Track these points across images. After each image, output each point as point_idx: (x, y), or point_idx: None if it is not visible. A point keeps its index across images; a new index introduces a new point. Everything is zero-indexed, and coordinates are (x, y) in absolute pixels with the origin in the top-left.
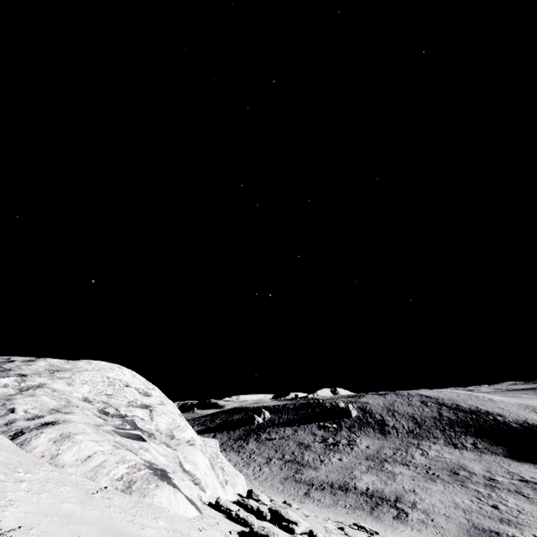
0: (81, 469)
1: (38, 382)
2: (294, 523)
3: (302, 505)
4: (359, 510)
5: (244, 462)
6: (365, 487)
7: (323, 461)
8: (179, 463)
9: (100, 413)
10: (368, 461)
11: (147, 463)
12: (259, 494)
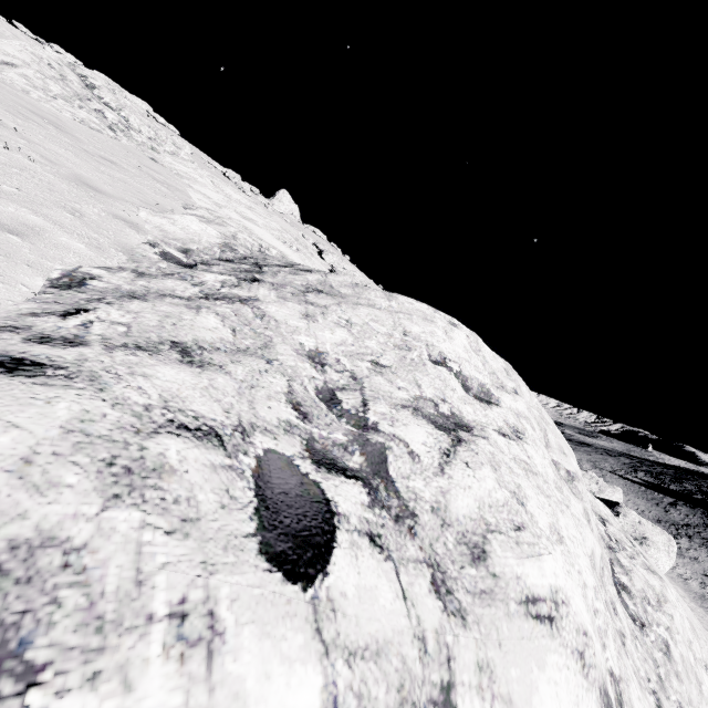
0: None
1: (253, 294)
2: None
3: None
4: None
5: None
6: None
7: None
8: (441, 690)
9: (317, 395)
10: None
11: None
12: None
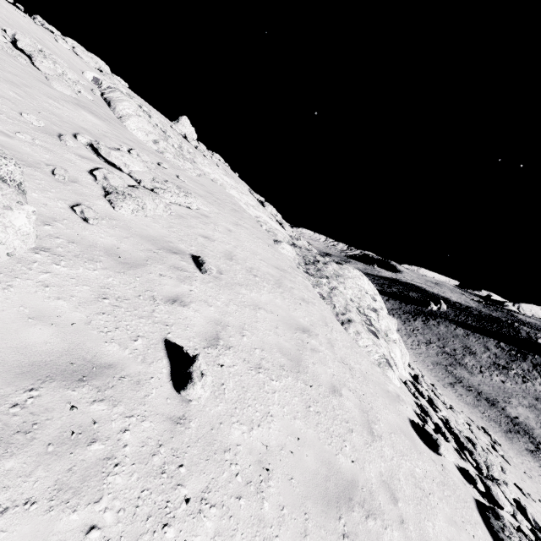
0: (365, 350)
1: (334, 285)
2: (439, 410)
3: (443, 389)
4: (495, 423)
5: (406, 332)
6: (514, 415)
7: (482, 373)
8: (389, 352)
9: (357, 310)
10: (536, 401)
11: (383, 355)
12: (422, 381)
